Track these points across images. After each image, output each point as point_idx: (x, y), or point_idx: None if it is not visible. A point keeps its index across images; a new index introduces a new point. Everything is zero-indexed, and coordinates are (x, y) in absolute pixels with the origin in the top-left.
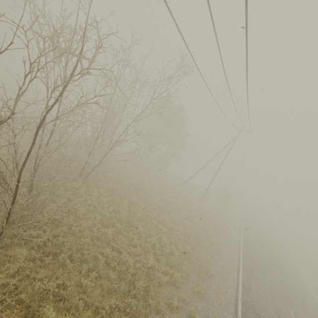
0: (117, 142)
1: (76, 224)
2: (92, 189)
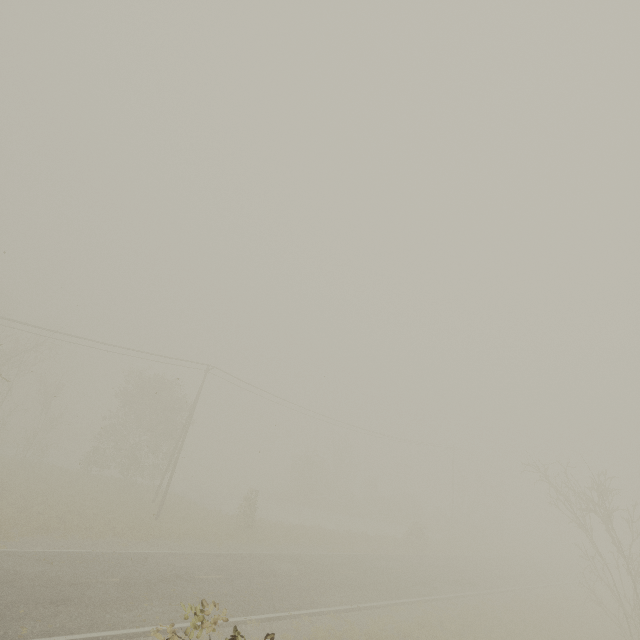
0: None
1: None
2: None
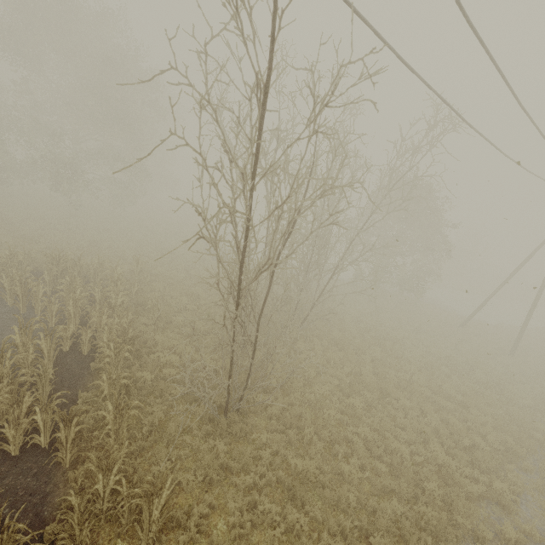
0: (337, 266)
1: (308, 391)
2: (311, 342)
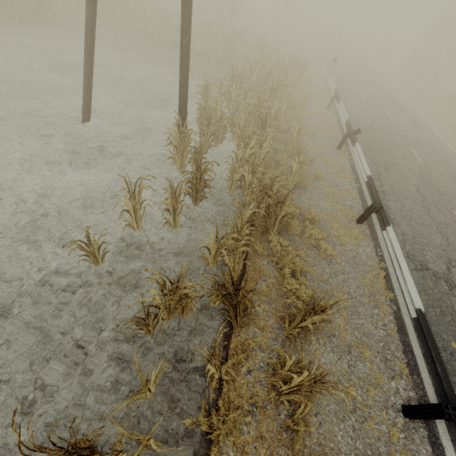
0: None
1: None
2: None
